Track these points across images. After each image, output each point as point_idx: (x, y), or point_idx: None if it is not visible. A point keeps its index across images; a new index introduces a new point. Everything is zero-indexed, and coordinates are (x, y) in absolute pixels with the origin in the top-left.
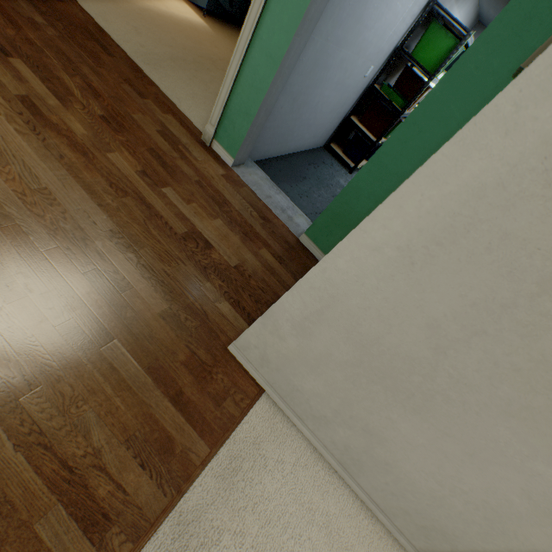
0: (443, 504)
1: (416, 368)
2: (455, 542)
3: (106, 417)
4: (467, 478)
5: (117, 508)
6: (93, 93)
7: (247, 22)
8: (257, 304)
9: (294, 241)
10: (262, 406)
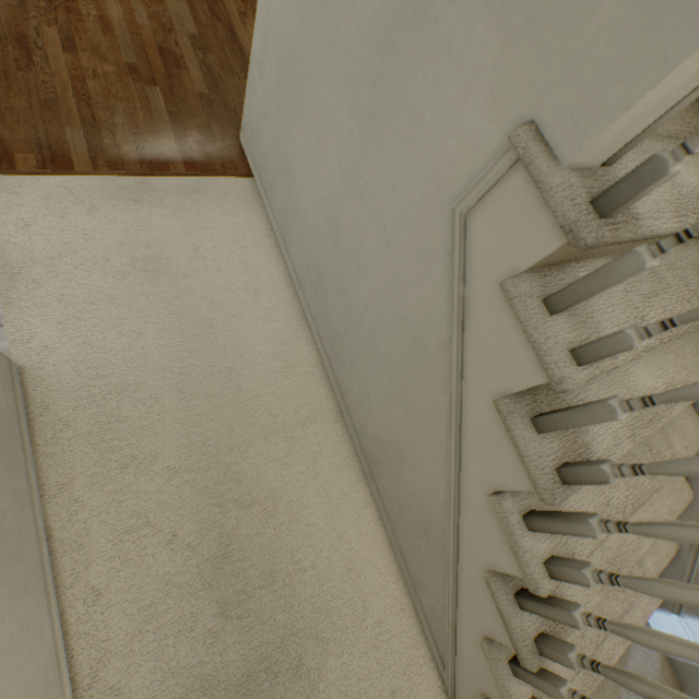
0: (318, 232)
1: (296, 56)
2: (326, 284)
3: (129, 116)
4: (322, 177)
5: (111, 153)
6: None
7: None
8: None
9: None
10: (245, 183)
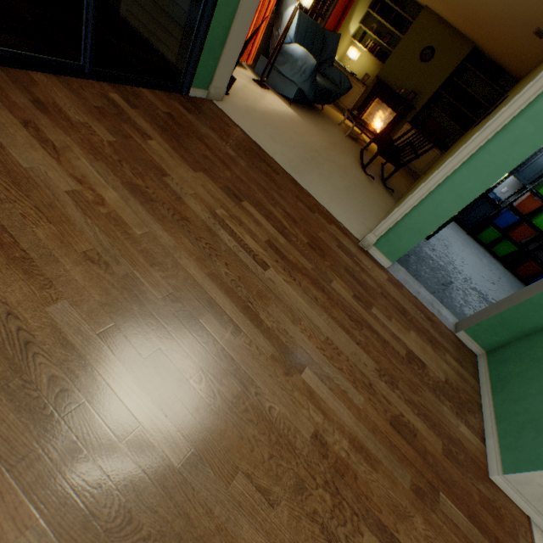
0: None
1: None
2: None
3: None
4: None
5: None
6: (291, 220)
7: (440, 170)
8: (475, 418)
9: (453, 337)
10: (537, 536)
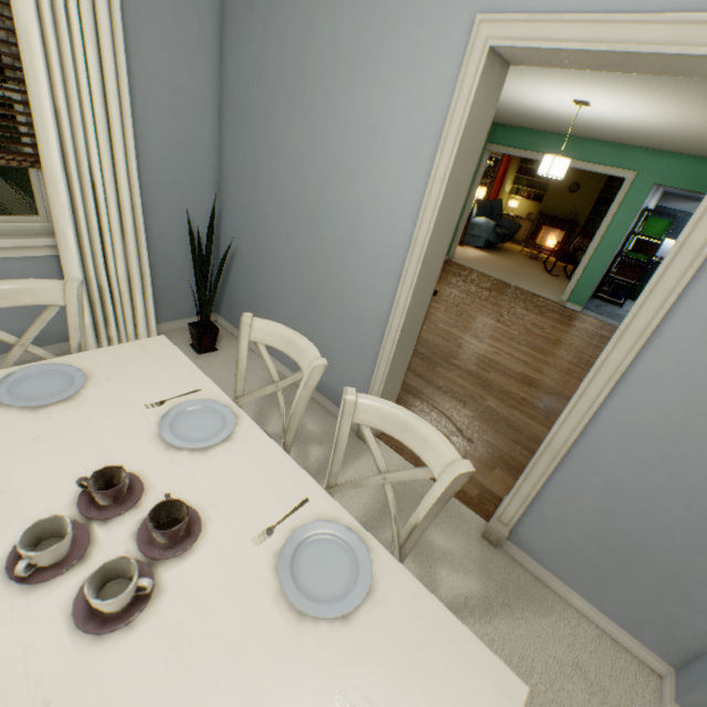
0: None
1: None
2: None
3: None
4: None
5: None
6: (516, 297)
7: (586, 254)
8: None
9: None
10: None
